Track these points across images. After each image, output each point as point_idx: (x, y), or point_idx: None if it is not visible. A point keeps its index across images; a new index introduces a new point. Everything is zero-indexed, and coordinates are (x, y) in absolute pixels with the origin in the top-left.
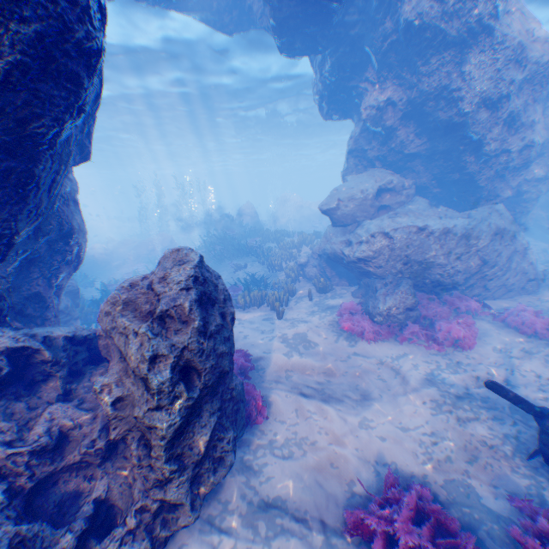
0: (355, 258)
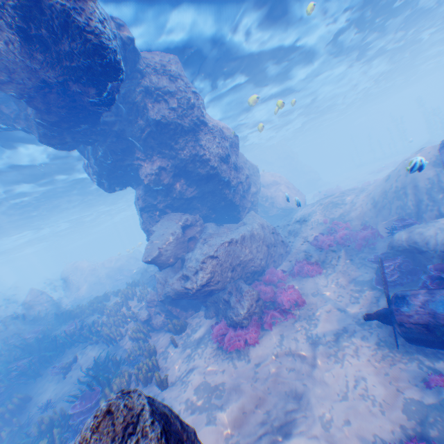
0: (200, 285)
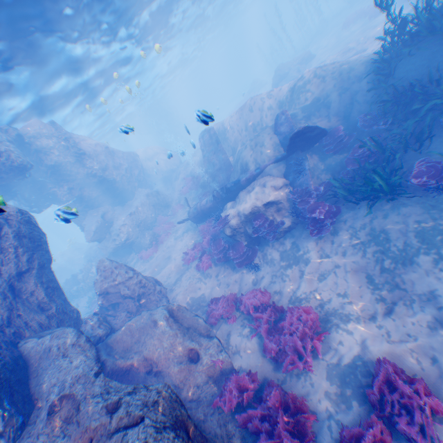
0: (123, 240)
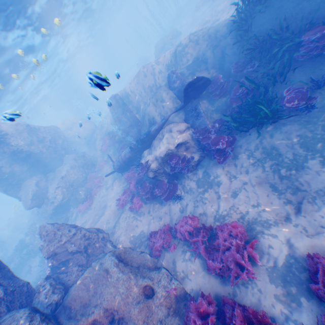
0: (61, 200)
